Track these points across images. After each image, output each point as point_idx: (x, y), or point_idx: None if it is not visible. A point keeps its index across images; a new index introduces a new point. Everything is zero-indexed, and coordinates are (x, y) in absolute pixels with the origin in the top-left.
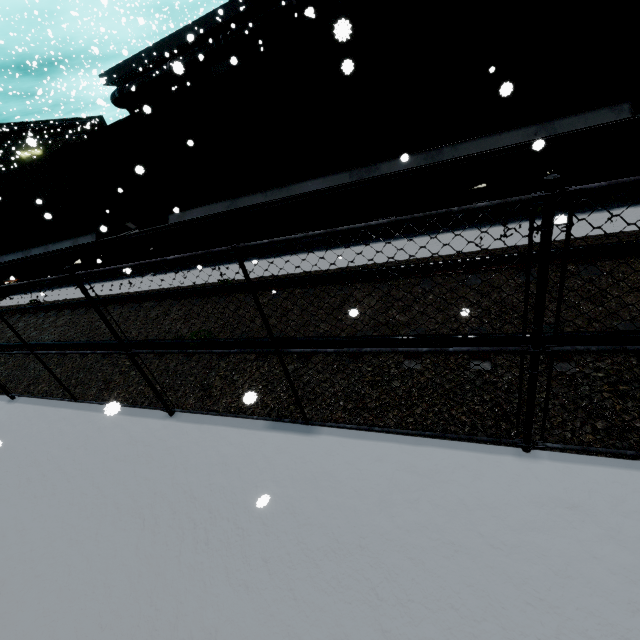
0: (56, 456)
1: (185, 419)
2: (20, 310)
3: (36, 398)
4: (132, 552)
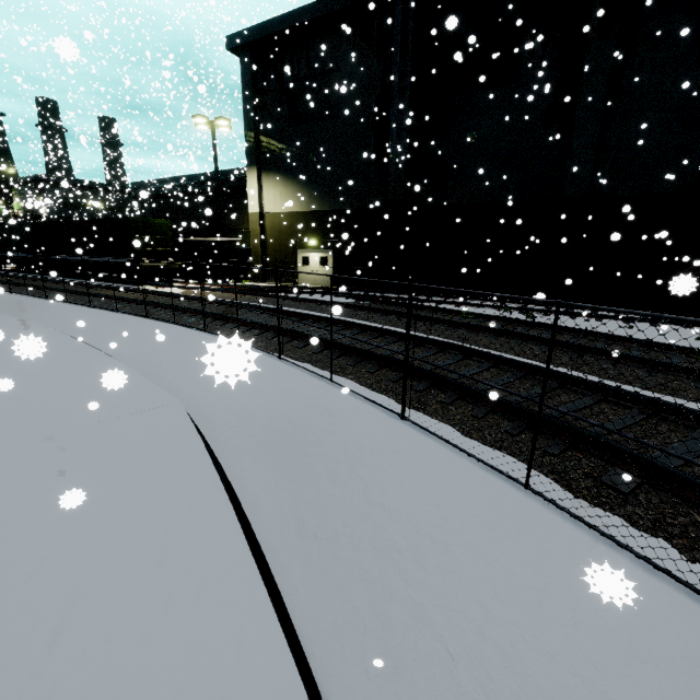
0: None
1: None
2: None
3: None
4: None
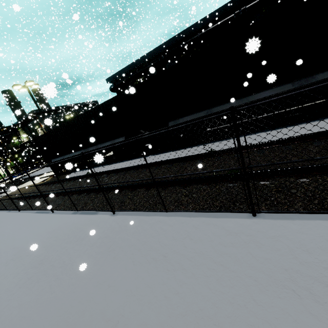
0: (167, 244)
1: (271, 217)
2: (85, 176)
3: (130, 212)
4: (311, 318)
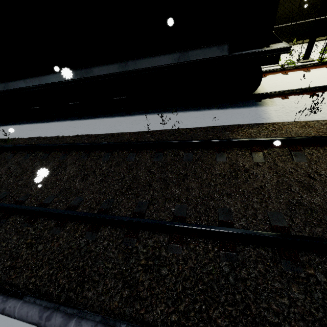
0: None
1: None
2: None
3: None
4: None
